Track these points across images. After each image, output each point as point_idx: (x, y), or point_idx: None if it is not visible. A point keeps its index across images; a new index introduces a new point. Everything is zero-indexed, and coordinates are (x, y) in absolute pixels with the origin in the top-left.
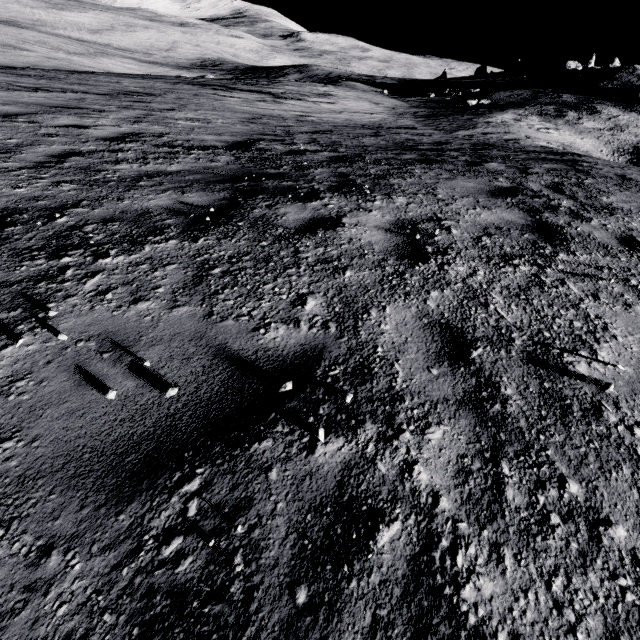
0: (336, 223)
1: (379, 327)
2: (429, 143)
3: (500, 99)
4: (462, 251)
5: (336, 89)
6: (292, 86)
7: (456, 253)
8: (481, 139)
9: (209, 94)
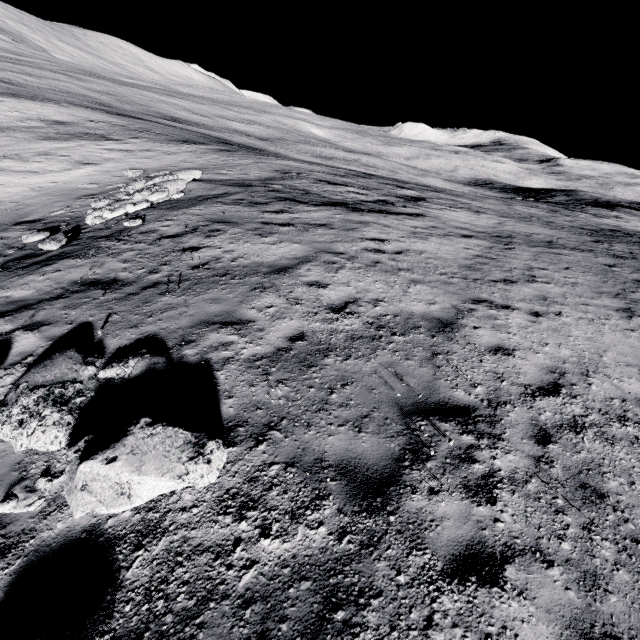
0: None
1: None
2: None
3: None
4: None
5: (621, 214)
6: (594, 210)
7: None
8: None
9: (570, 212)
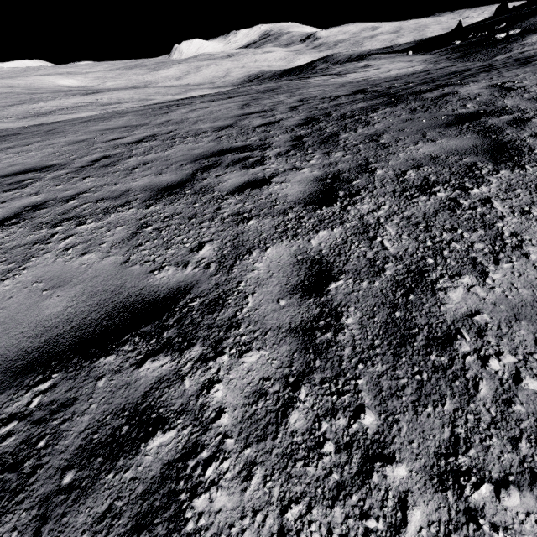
0: (455, 92)
1: (504, 103)
2: (476, 67)
3: (530, 25)
4: (534, 85)
5: (370, 62)
6: (339, 68)
7: (531, 86)
8: (520, 56)
9: (301, 82)
